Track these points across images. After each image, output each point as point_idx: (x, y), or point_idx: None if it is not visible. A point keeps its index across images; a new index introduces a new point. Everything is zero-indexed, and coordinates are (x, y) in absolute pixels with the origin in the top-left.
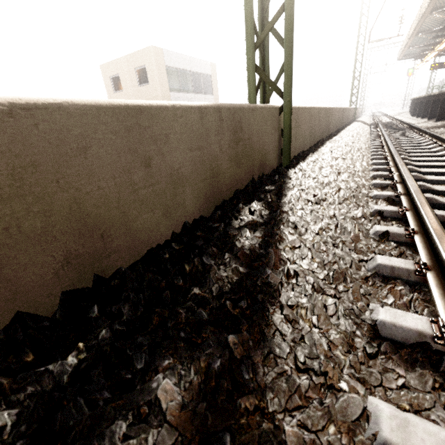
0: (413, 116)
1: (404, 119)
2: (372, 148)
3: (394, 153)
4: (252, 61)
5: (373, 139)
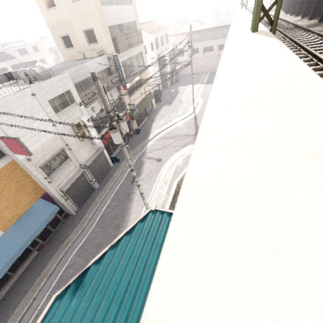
0: (286, 13)
1: (281, 17)
2: (289, 48)
3: (315, 53)
4: (261, 1)
5: (281, 40)
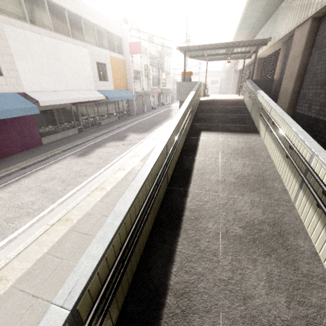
0: None
1: None
2: None
3: None
4: None
5: None
